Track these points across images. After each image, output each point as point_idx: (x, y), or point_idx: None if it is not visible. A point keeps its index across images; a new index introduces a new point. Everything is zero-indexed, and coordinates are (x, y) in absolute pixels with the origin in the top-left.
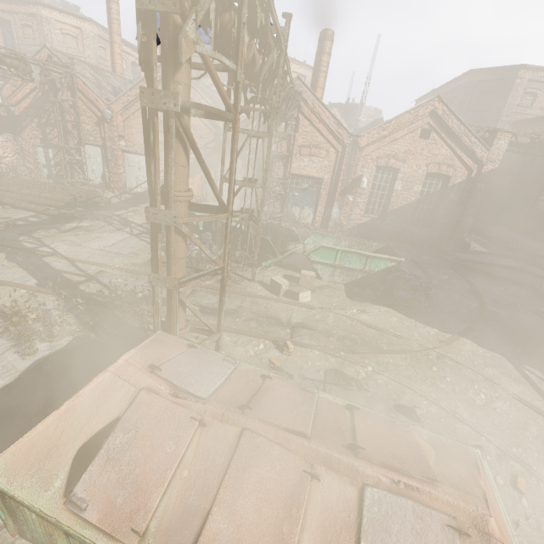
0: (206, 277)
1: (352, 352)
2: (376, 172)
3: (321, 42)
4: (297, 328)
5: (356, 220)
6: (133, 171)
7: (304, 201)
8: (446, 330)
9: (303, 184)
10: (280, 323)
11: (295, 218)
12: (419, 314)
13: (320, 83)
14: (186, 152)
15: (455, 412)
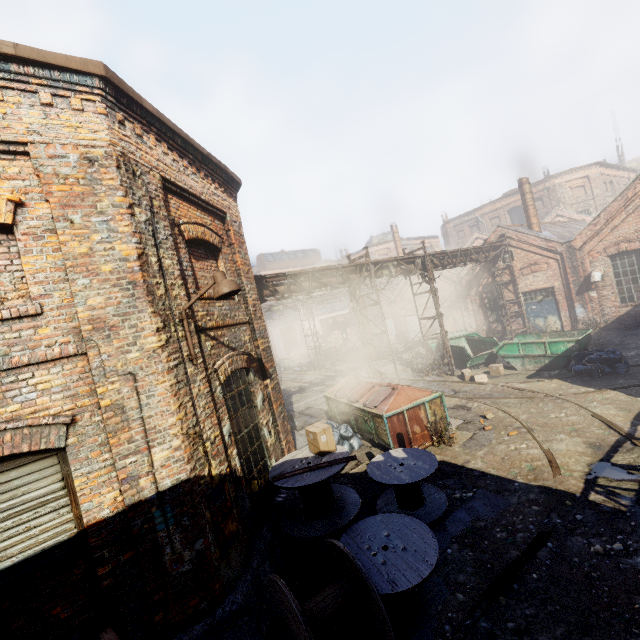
0: (424, 376)
1: (481, 398)
2: (611, 261)
3: (520, 188)
4: (458, 392)
5: (613, 313)
6: (411, 327)
7: (544, 311)
8: (605, 388)
9: (537, 297)
10: (451, 391)
11: (541, 329)
12: (588, 381)
13: (531, 214)
14: (366, 319)
15: (516, 416)
